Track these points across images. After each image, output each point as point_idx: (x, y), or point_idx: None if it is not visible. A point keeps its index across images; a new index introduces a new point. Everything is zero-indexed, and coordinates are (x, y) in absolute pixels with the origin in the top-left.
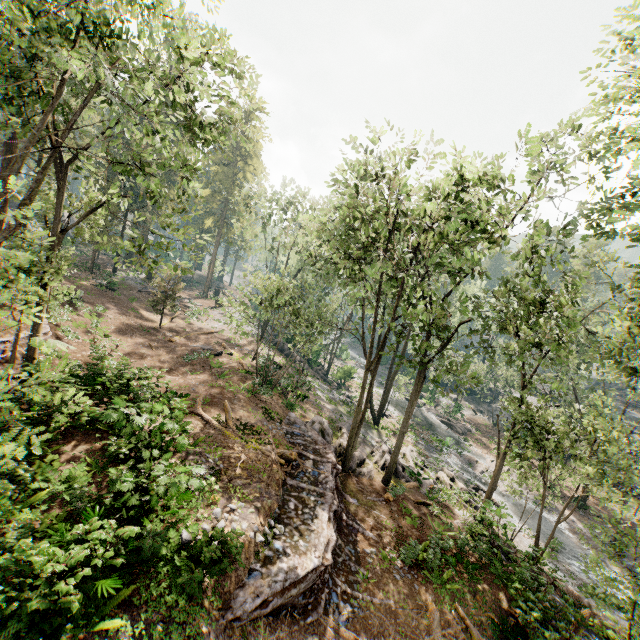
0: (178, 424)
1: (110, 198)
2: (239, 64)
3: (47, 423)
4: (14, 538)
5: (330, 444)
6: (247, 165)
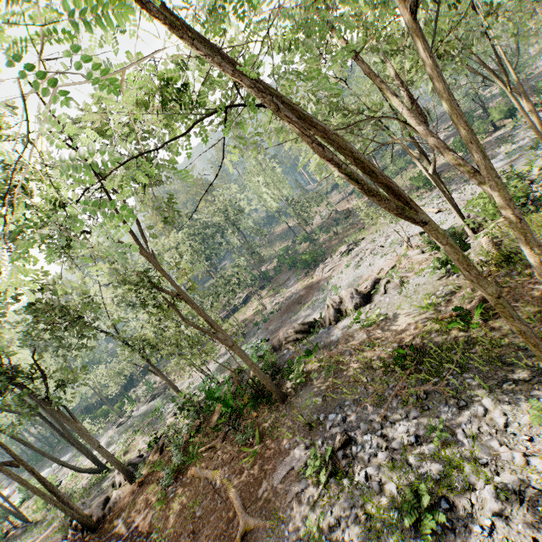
0: None
1: None
2: None
3: None
4: None
5: None
6: None
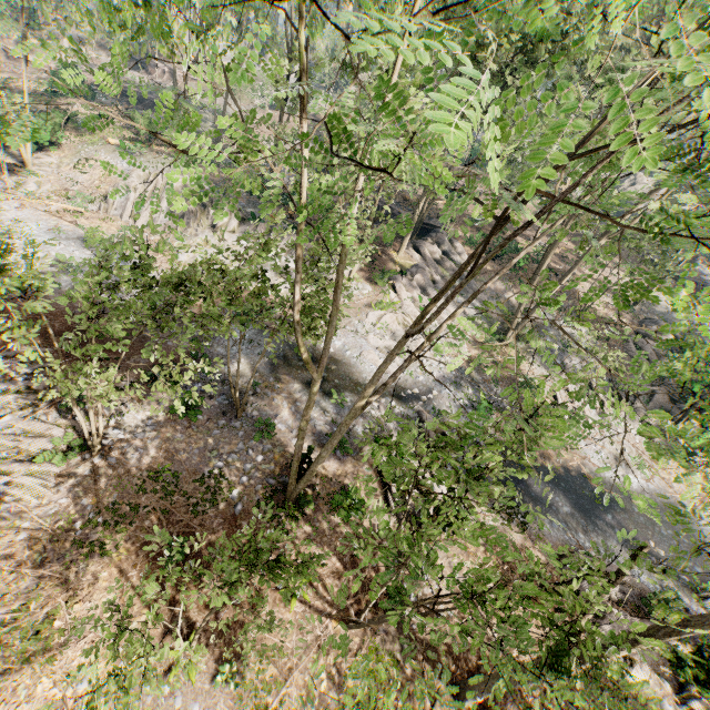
0: None
1: None
2: None
3: None
4: None
5: (430, 237)
6: None
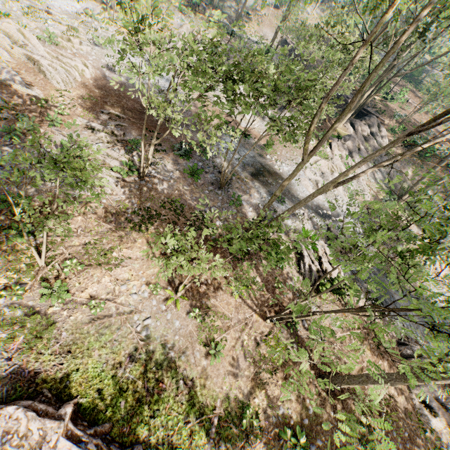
0: None
1: None
2: None
3: None
4: None
5: (364, 119)
6: None
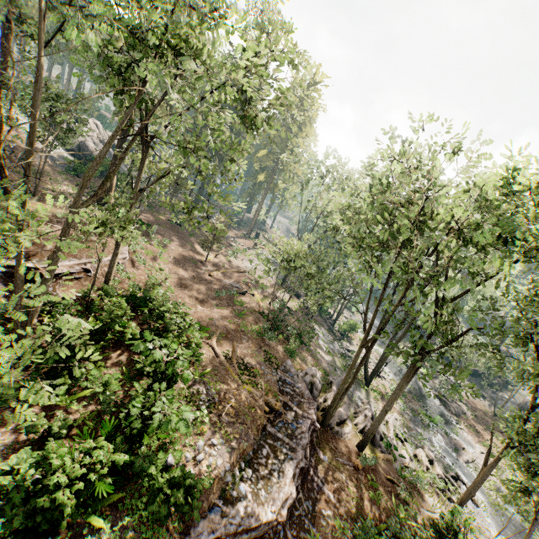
0: (194, 353)
1: (174, 169)
2: (297, 55)
3: (105, 334)
4: (57, 426)
5: (316, 398)
6: (301, 131)
